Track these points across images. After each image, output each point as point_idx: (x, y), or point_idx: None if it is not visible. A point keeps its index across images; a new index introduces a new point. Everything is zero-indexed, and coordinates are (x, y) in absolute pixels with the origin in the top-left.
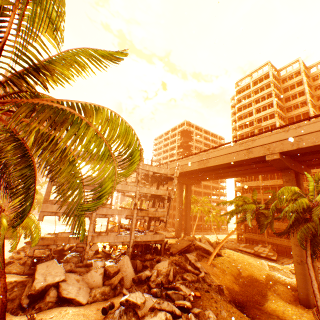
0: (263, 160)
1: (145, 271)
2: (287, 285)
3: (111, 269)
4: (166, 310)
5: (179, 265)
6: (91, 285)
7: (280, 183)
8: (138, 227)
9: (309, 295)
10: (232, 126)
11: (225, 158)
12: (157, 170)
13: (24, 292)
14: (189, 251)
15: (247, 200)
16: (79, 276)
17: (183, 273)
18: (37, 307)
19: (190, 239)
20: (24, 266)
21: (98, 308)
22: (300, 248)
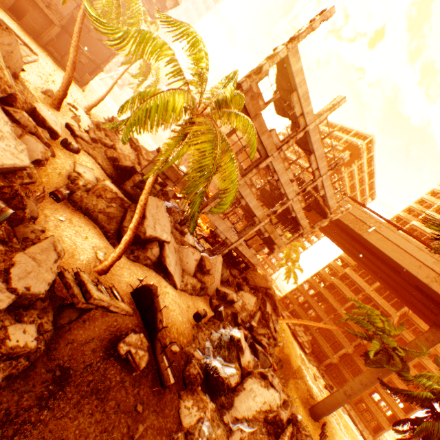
0: (430, 297)
1: (233, 293)
2: (309, 387)
3: (207, 264)
4: (274, 388)
5: (262, 312)
6: (183, 265)
7: (388, 311)
8: None
9: (325, 415)
10: (413, 204)
11: (398, 253)
12: (329, 195)
13: (125, 221)
14: (258, 290)
15: (389, 329)
16: (176, 243)
17: (263, 326)
18: (136, 254)
19: (266, 279)
20: (110, 163)
21: (188, 304)
22: (361, 388)
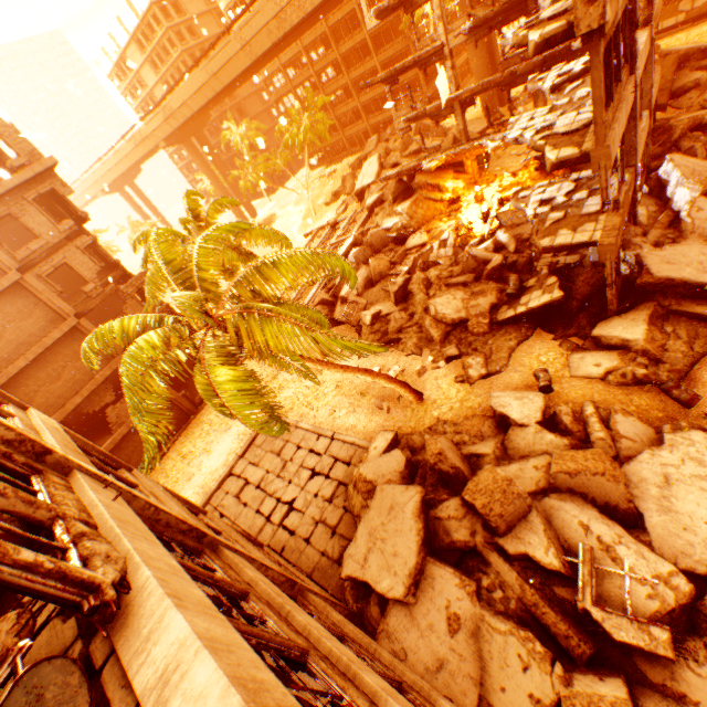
0: None
1: None
2: None
3: None
4: None
5: None
6: None
7: None
8: (406, 160)
9: None
10: None
11: None
12: None
13: None
14: None
15: None
16: (688, 239)
17: None
18: None
19: None
20: (497, 330)
21: None
22: None
